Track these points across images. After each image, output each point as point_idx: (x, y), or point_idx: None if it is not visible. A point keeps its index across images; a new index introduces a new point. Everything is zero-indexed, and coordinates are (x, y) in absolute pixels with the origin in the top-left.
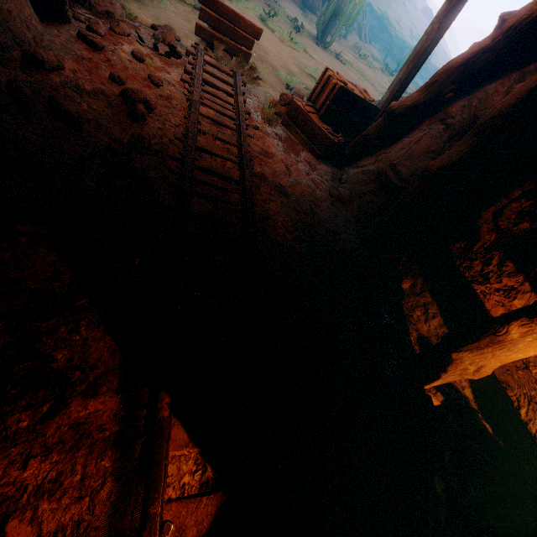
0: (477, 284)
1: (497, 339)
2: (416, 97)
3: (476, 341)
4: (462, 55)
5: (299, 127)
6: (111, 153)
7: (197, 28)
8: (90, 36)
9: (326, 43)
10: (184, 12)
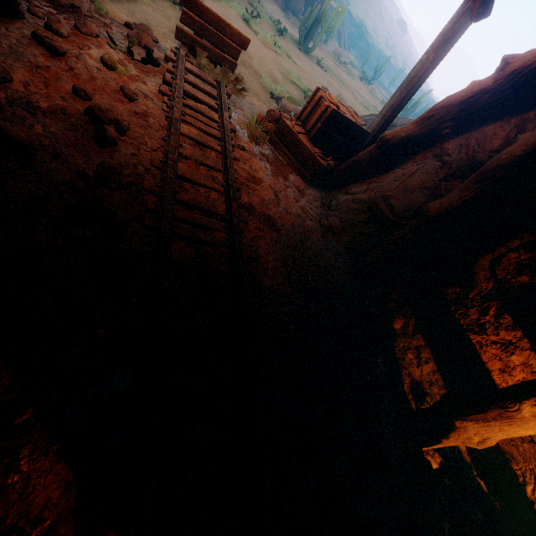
0: (472, 334)
1: (507, 414)
2: (411, 129)
3: (482, 411)
4: (462, 93)
5: (288, 148)
6: (71, 189)
7: (178, 32)
8: (48, 38)
9: (309, 48)
10: (162, 7)
